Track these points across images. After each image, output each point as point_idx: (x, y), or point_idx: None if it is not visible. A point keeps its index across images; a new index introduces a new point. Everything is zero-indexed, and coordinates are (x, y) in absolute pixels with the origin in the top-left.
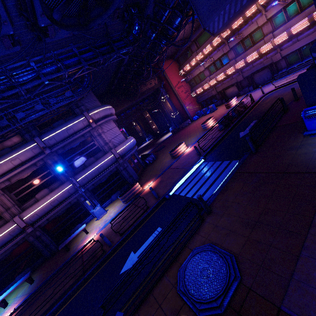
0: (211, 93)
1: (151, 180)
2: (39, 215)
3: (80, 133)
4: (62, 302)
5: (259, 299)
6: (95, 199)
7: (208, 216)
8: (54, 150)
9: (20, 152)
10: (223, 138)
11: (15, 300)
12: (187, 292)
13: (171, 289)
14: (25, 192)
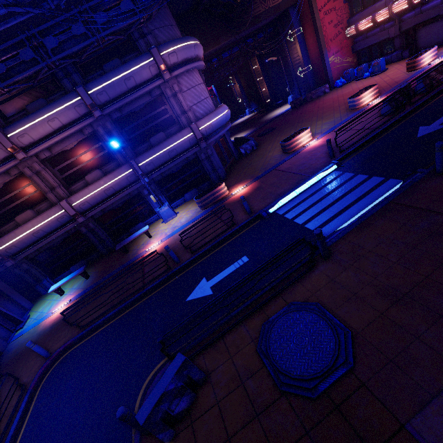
0: (386, 31)
1: (244, 182)
2: (91, 204)
3: (144, 87)
4: (119, 311)
5: (374, 403)
6: (162, 195)
7: (323, 262)
8: (107, 113)
9: (59, 109)
10: (383, 131)
11: (71, 291)
12: (270, 356)
13: (248, 343)
14: (71, 170)
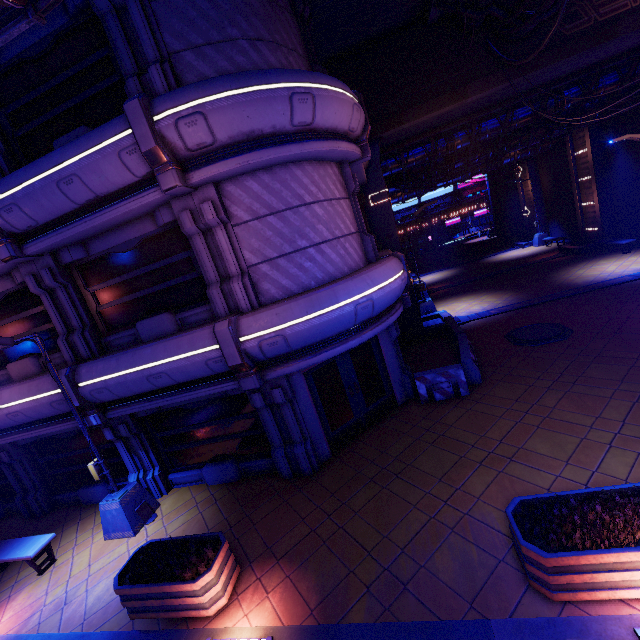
0: None
1: (291, 598)
2: None
3: (117, 204)
4: None
5: None
6: (149, 449)
7: None
8: (41, 251)
9: None
10: None
11: None
12: None
13: None
14: None
